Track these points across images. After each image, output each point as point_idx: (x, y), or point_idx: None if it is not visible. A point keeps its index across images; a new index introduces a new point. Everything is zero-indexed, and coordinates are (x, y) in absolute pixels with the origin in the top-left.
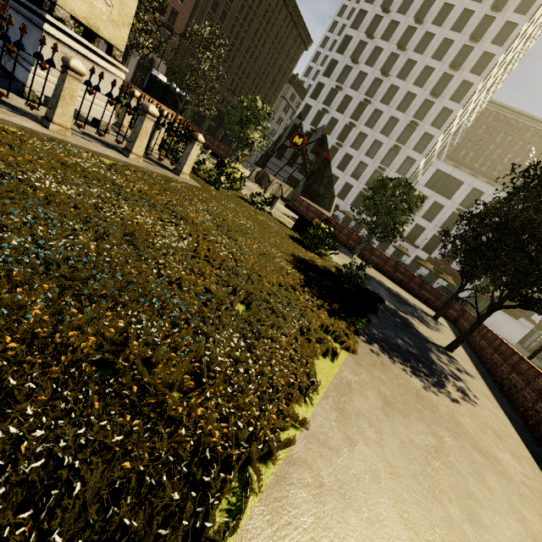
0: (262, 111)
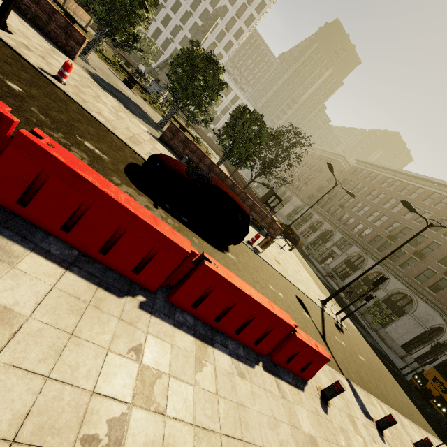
0: (155, 49)
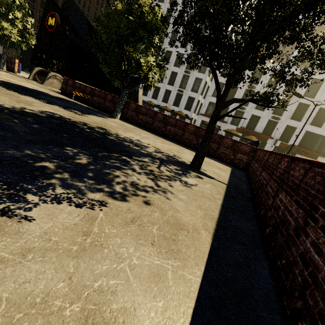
0: None
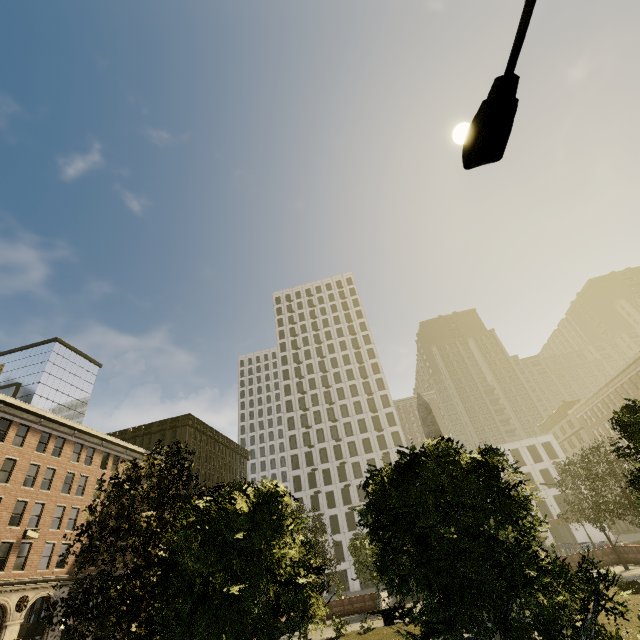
0: None
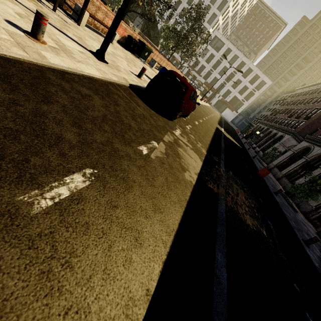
0: None
